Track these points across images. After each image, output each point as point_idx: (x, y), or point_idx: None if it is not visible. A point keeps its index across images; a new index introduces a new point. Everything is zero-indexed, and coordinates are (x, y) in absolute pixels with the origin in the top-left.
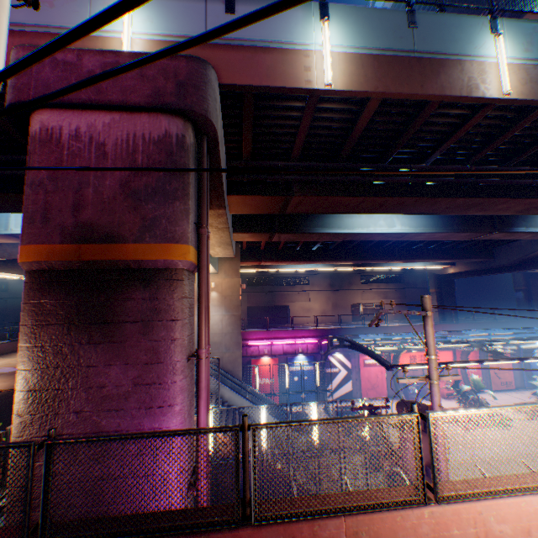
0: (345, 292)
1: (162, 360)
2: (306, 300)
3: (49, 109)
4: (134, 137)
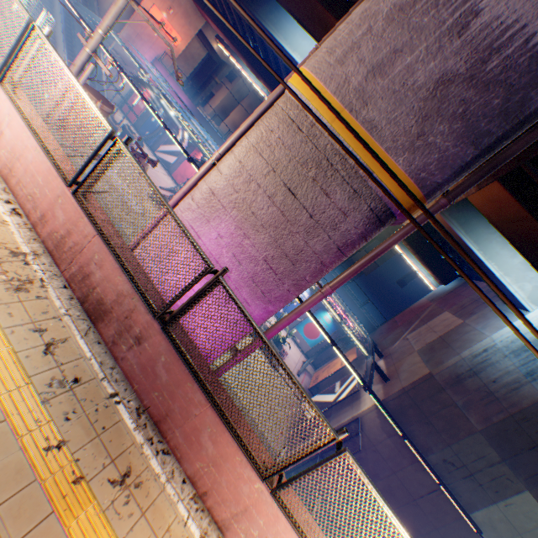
0: None
1: None
2: None
3: None
4: None
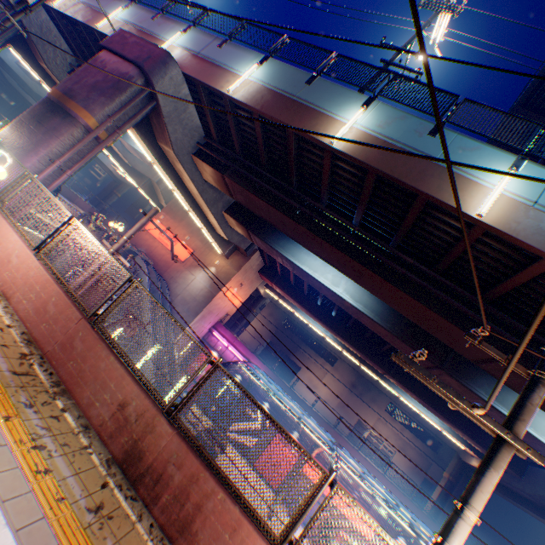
0: (362, 403)
1: (39, 147)
2: (319, 377)
3: (107, 51)
4: (118, 70)
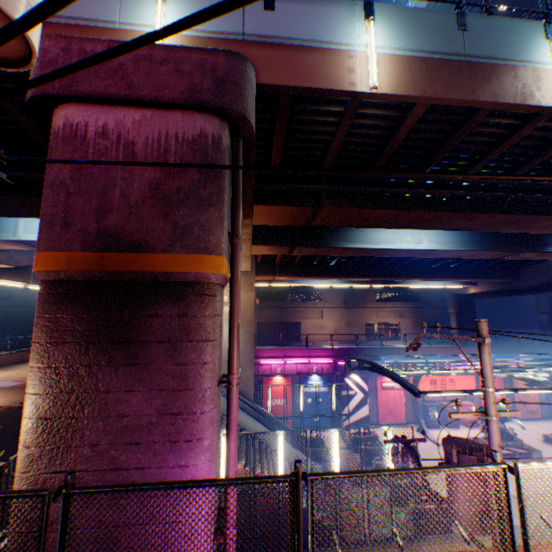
0: (360, 309)
1: (191, 386)
2: (318, 317)
3: (74, 104)
4: (166, 136)
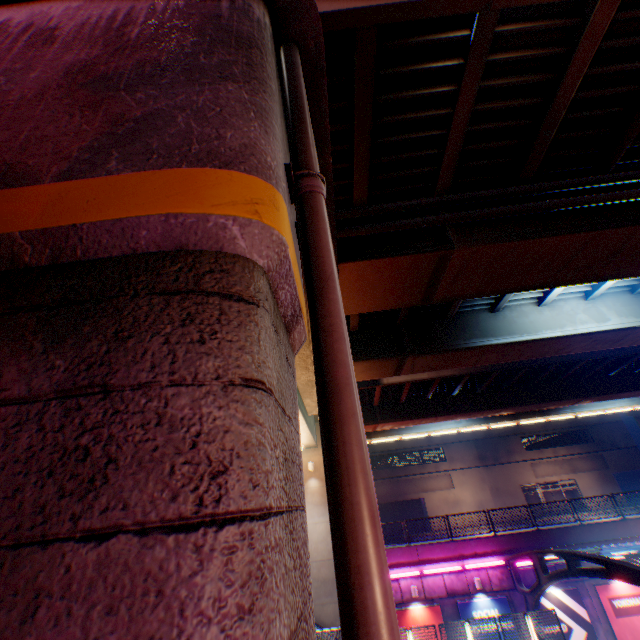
0: (505, 465)
1: None
2: (447, 486)
3: None
4: (128, 12)
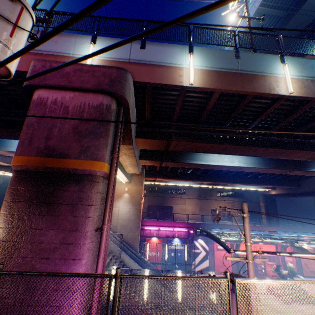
0: (208, 200)
1: (79, 229)
2: (183, 204)
3: (44, 89)
4: (84, 104)
